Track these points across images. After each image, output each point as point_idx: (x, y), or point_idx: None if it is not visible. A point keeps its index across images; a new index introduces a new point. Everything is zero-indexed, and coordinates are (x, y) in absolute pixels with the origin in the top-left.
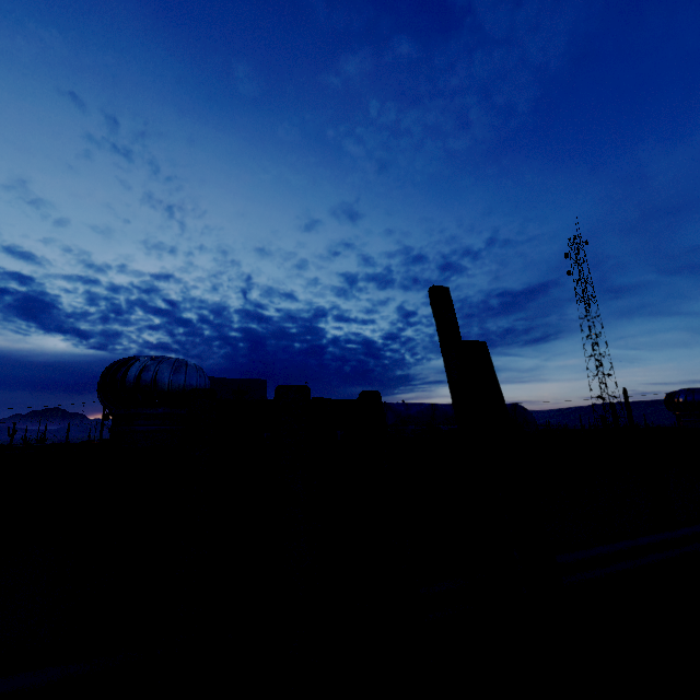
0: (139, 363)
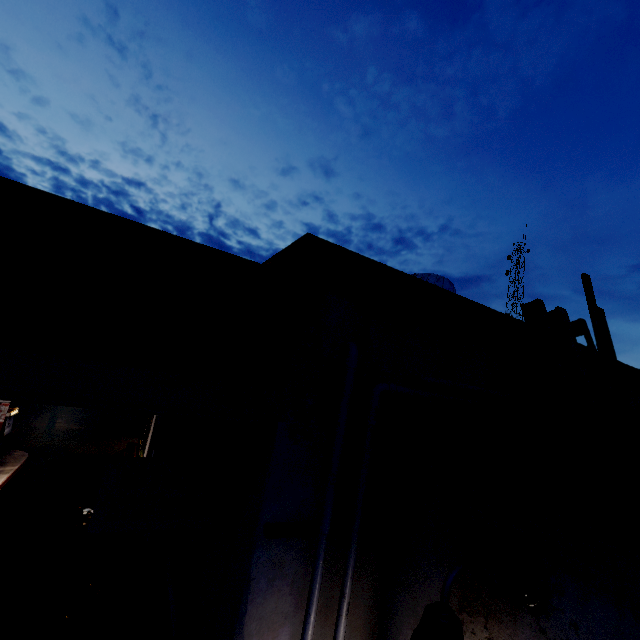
0: (441, 278)
